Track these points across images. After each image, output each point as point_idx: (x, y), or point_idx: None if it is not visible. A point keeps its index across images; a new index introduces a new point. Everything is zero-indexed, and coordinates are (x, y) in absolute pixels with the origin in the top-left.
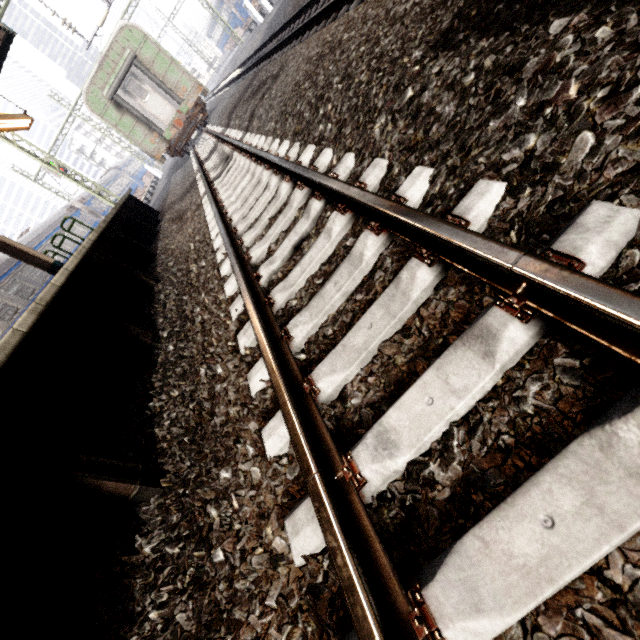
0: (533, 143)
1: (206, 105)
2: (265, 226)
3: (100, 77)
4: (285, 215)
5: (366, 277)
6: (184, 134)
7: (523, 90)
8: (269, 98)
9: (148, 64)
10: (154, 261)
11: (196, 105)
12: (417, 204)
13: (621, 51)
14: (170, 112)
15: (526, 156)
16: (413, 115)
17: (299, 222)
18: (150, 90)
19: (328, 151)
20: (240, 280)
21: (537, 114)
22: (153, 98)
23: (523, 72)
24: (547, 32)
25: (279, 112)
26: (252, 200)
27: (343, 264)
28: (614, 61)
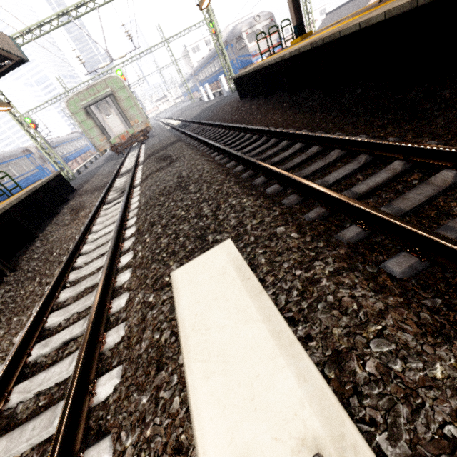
0: (128, 445)
1: (156, 126)
2: (80, 291)
3: (84, 94)
4: (85, 301)
5: (51, 437)
6: (127, 142)
7: (149, 392)
8: (156, 177)
9: (119, 100)
10: (33, 241)
11: (141, 131)
12: (102, 399)
13: (165, 434)
14: (121, 129)
15: (122, 450)
16: (143, 318)
17: (80, 322)
18: (114, 113)
19: (128, 274)
20: (9, 358)
21: (141, 421)
22: (114, 118)
23: (157, 376)
24: (179, 355)
25: (148, 199)
26: (96, 254)
27: (49, 411)
28: (157, 442)
